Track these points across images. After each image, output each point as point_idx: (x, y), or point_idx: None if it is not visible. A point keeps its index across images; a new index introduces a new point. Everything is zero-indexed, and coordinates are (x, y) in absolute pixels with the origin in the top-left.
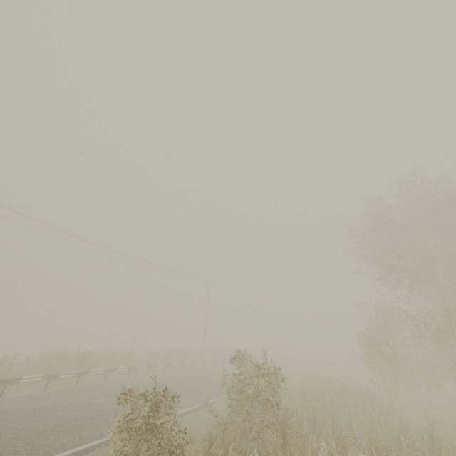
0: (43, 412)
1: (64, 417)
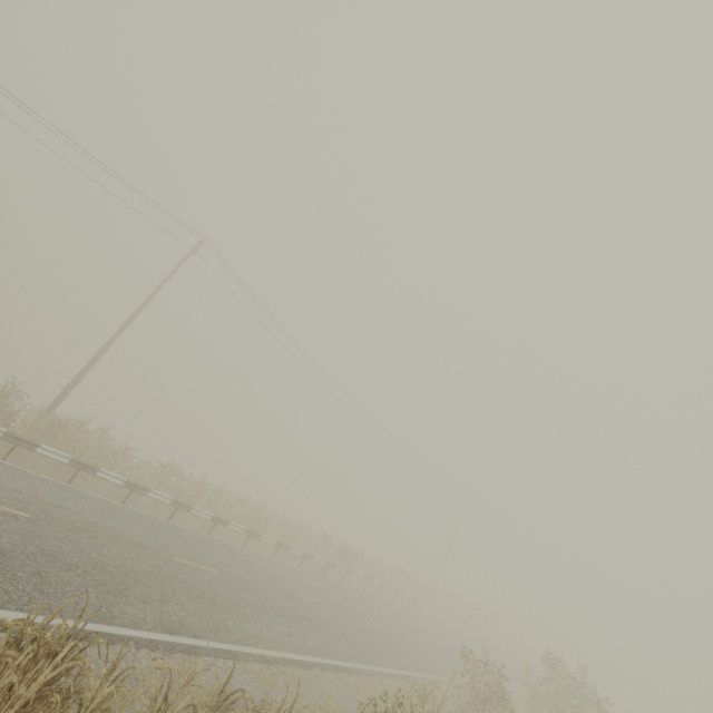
0: (349, 609)
1: (368, 626)
